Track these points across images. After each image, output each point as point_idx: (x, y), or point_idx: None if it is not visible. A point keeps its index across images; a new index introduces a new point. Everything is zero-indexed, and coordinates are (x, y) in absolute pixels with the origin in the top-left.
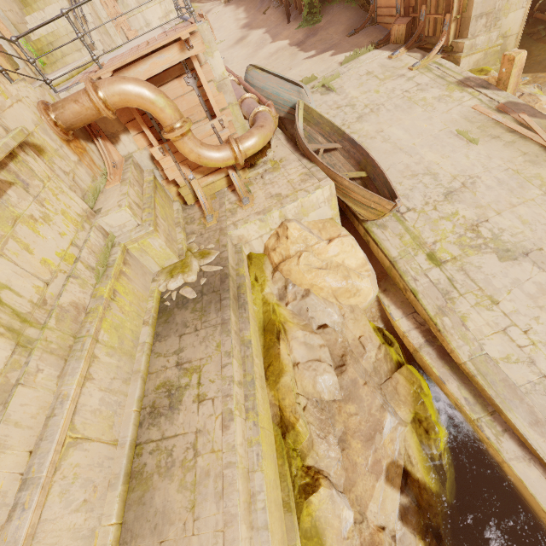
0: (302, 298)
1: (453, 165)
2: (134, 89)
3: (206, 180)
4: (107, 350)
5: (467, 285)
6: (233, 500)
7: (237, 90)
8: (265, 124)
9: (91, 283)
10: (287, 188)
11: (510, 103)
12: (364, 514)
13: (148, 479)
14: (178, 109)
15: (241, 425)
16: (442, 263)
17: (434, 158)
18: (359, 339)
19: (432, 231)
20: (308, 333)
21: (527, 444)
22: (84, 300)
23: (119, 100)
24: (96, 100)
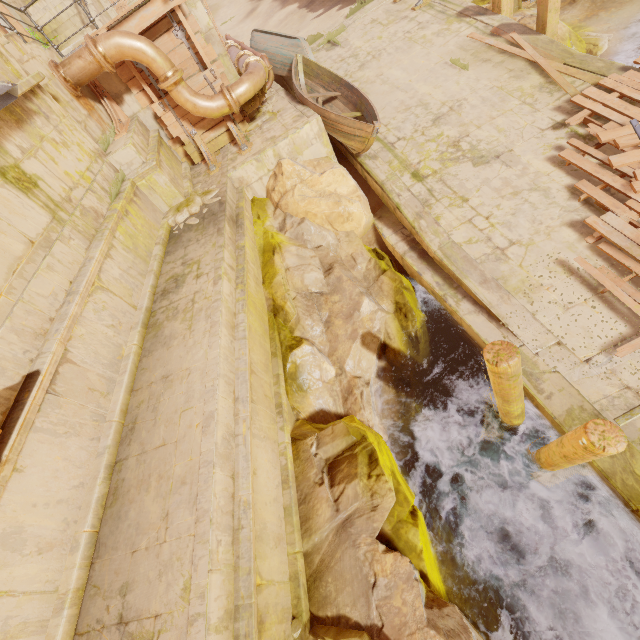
0: (298, 225)
1: (444, 93)
2: (127, 41)
3: (209, 136)
4: (123, 247)
5: (443, 192)
6: (217, 315)
7: (236, 52)
8: (254, 71)
9: (107, 201)
10: (281, 131)
11: (503, 25)
12: (343, 368)
13: (160, 325)
14: (169, 59)
15: (230, 288)
16: (424, 178)
17: (427, 90)
18: (351, 255)
19: (417, 153)
20: (301, 248)
21: (478, 301)
22: (101, 210)
23: (116, 52)
24: (96, 53)
